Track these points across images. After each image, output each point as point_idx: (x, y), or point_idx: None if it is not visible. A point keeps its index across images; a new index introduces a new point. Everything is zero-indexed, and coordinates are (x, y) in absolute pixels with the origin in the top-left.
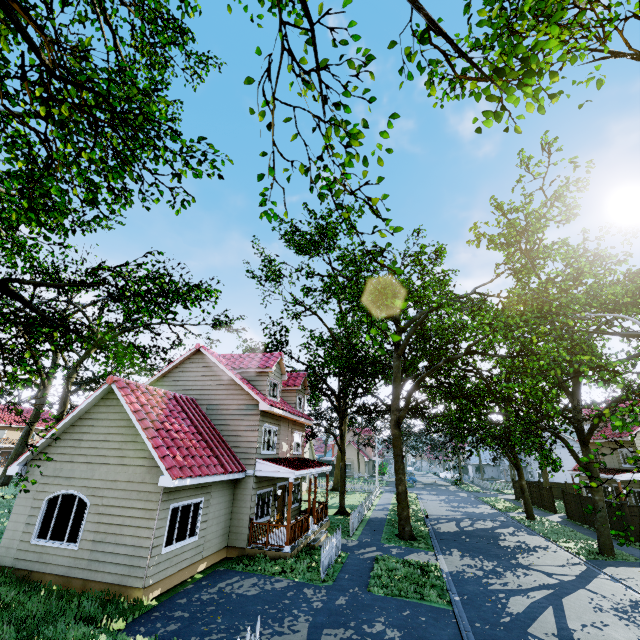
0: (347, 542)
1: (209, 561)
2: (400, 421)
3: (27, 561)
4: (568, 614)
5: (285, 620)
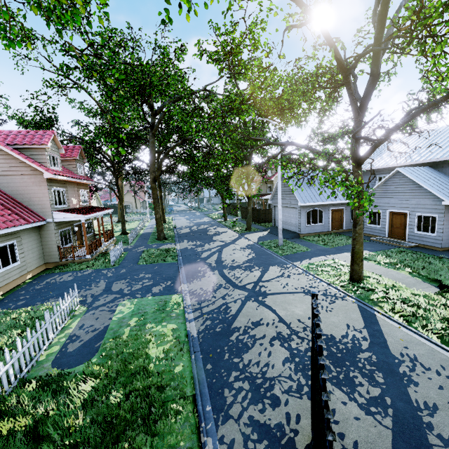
0: (127, 247)
1: (34, 273)
2: (156, 179)
3: None
4: (223, 253)
5: (92, 284)
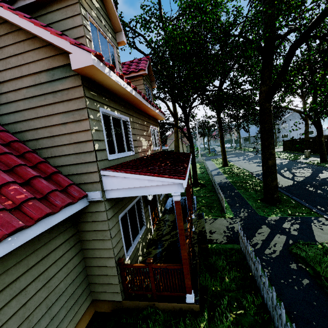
0: (229, 224)
1: None
2: (273, 91)
3: None
4: None
5: None
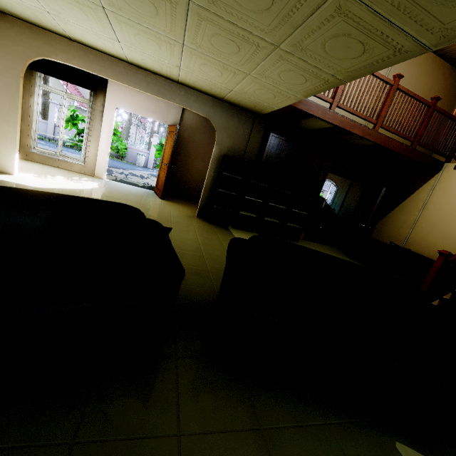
0: None
1: None
2: None
3: None
4: None
5: None
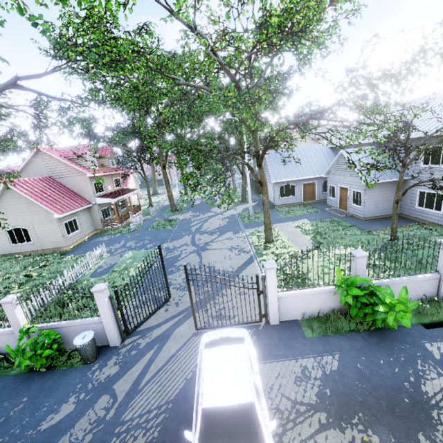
0: (148, 218)
1: (89, 235)
2: (165, 166)
3: (14, 251)
4: (207, 222)
5: (117, 242)
